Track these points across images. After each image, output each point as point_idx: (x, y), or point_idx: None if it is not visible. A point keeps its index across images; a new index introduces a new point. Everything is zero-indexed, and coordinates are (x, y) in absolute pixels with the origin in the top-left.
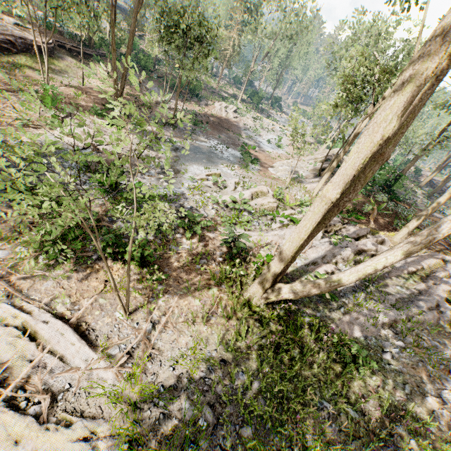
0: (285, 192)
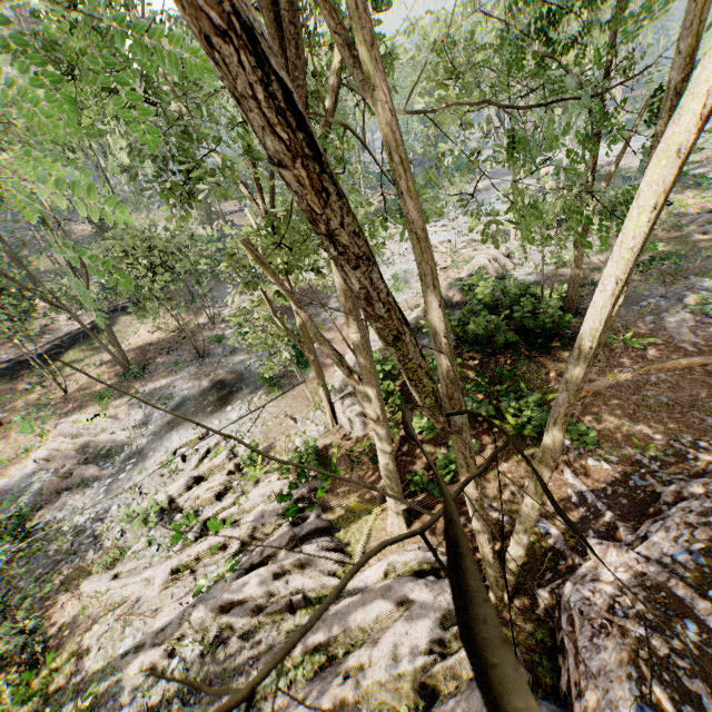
0: (290, 432)
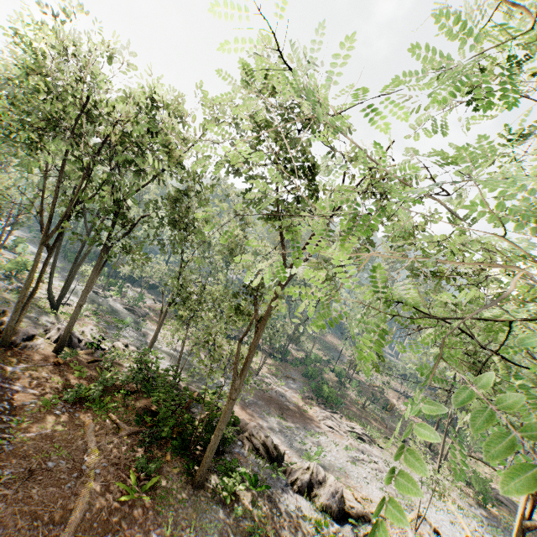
0: None
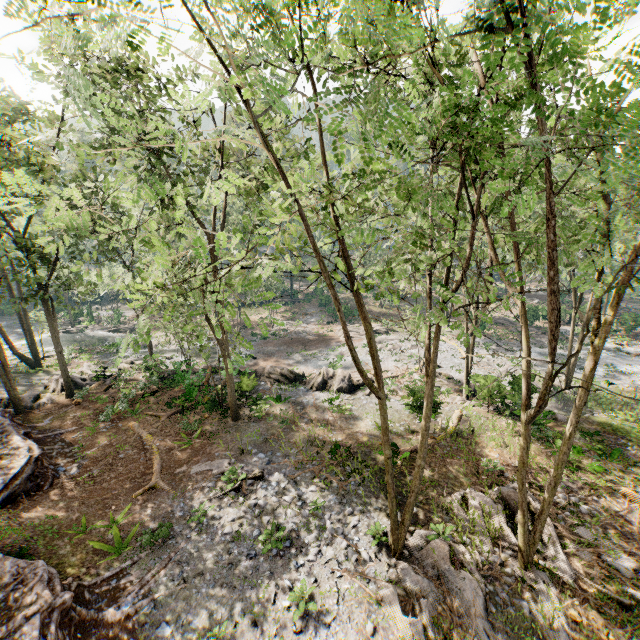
0: None
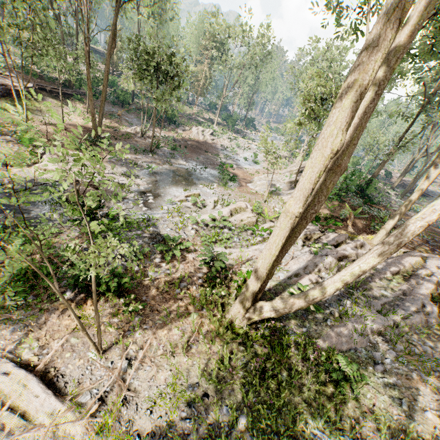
0: (263, 205)
